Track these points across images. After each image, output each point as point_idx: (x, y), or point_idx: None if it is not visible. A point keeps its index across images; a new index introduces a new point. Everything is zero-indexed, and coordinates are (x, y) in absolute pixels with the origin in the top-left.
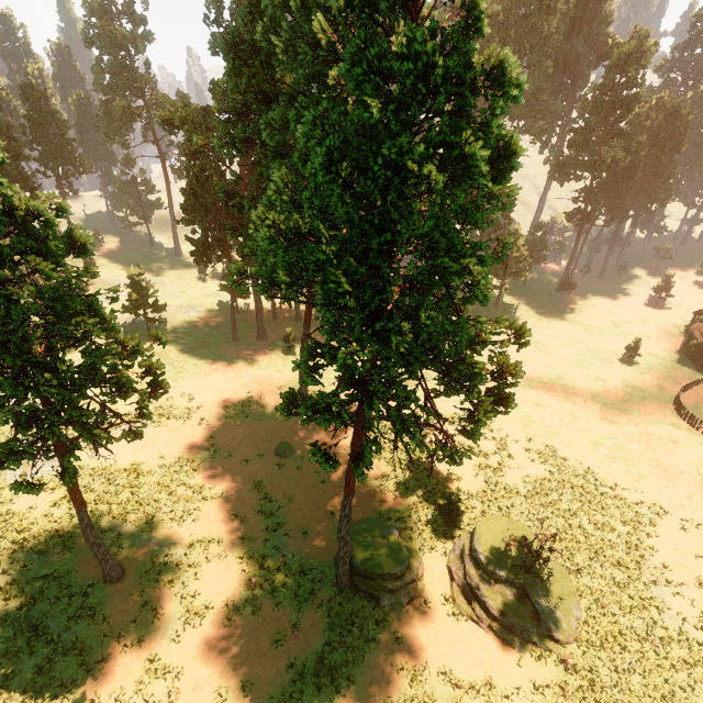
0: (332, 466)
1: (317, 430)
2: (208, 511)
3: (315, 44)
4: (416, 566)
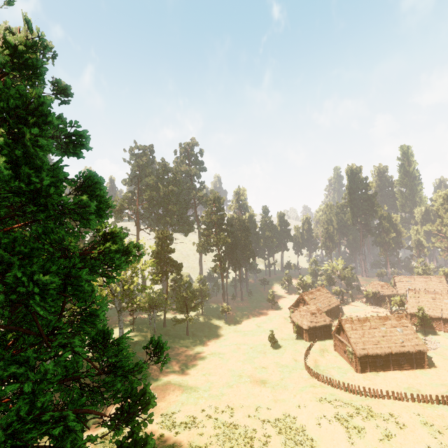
0: None
1: None
2: None
3: None
4: None
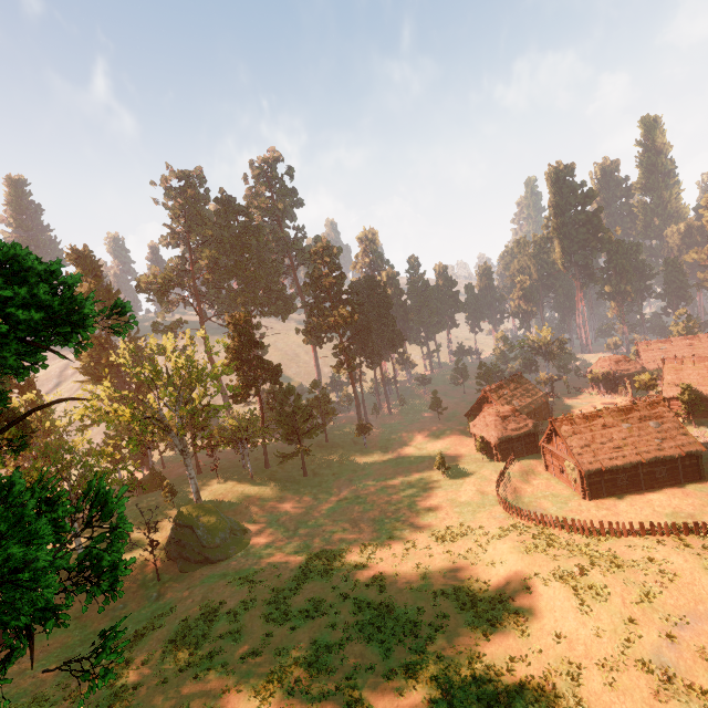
0: None
1: None
2: None
3: None
4: None
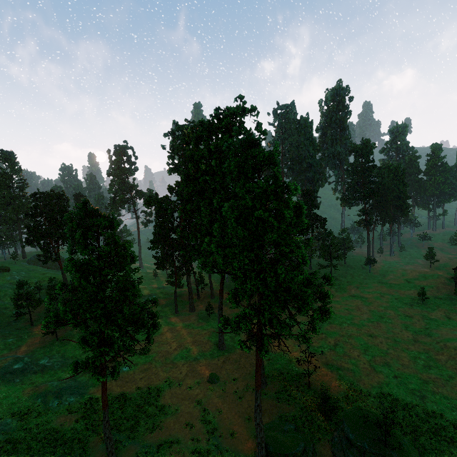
0: (249, 350)
1: (232, 364)
2: (169, 422)
3: (222, 176)
4: (310, 449)
